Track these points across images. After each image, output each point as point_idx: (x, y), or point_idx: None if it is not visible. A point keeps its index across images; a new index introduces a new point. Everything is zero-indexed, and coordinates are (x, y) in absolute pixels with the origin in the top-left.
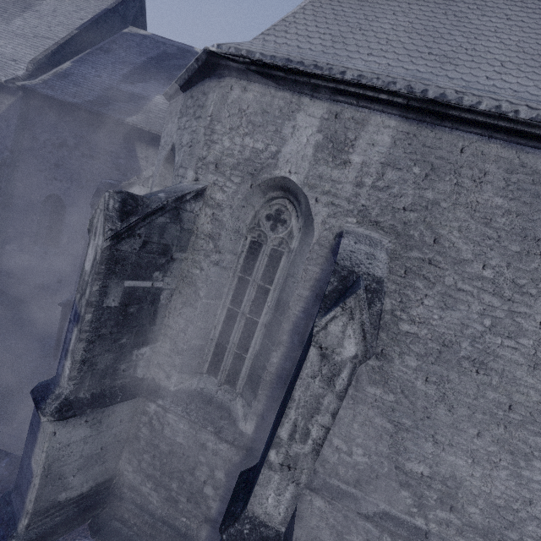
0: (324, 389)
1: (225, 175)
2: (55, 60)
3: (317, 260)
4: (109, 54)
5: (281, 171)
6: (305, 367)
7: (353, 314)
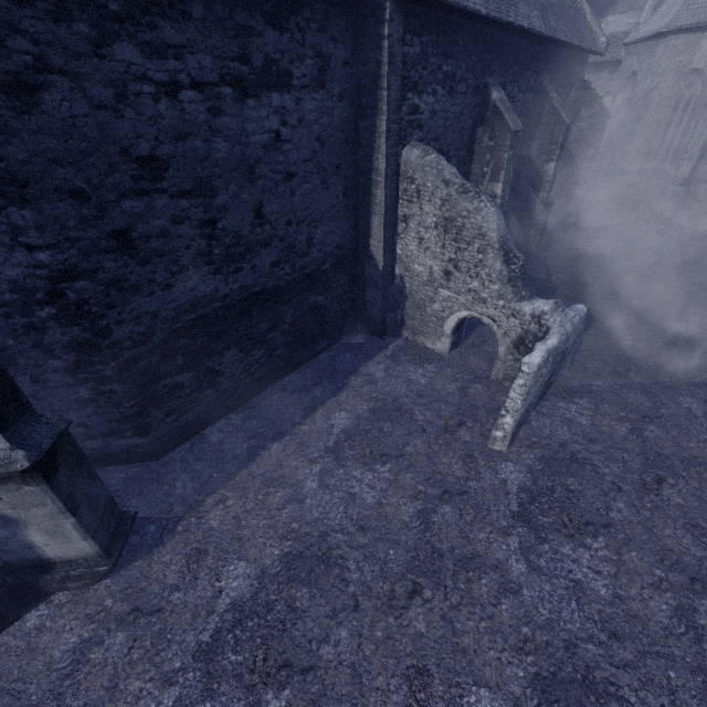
0: (704, 130)
1: (666, 76)
2: None
3: None
4: None
5: (692, 66)
6: (697, 126)
7: None
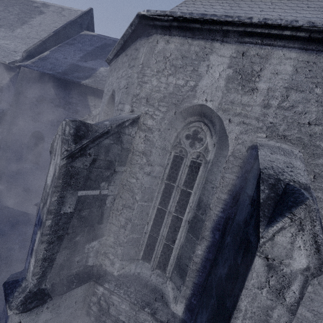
0: (272, 301)
1: (154, 106)
2: (39, 50)
3: (232, 169)
4: (72, 46)
5: (198, 100)
6: (250, 277)
7: (303, 225)
